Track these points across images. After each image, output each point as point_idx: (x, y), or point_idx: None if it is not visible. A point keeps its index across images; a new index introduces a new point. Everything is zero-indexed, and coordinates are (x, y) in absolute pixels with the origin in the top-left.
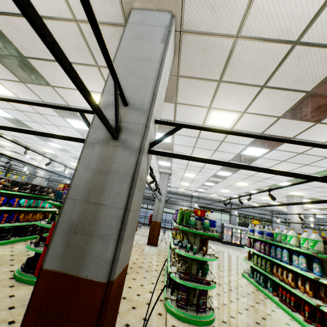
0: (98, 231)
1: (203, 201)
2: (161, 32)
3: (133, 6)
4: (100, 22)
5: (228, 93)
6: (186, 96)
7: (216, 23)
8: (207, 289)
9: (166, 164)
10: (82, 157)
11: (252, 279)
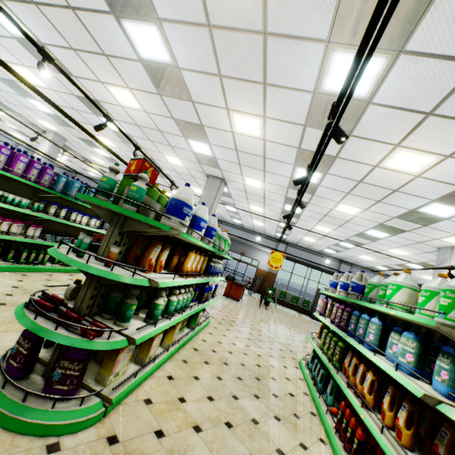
0: None
1: (294, 250)
2: None
3: None
4: None
5: None
6: None
7: None
8: (117, 354)
9: (204, 149)
10: None
11: (308, 373)
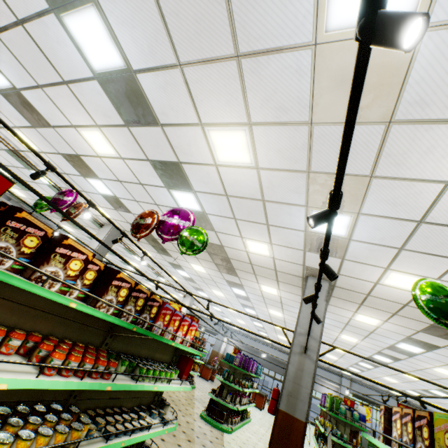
0: (300, 398)
1: (358, 386)
2: (324, 294)
3: (309, 275)
4: (289, 273)
5: (368, 310)
6: (336, 303)
7: (354, 289)
8: None
9: None
10: (290, 359)
11: None
